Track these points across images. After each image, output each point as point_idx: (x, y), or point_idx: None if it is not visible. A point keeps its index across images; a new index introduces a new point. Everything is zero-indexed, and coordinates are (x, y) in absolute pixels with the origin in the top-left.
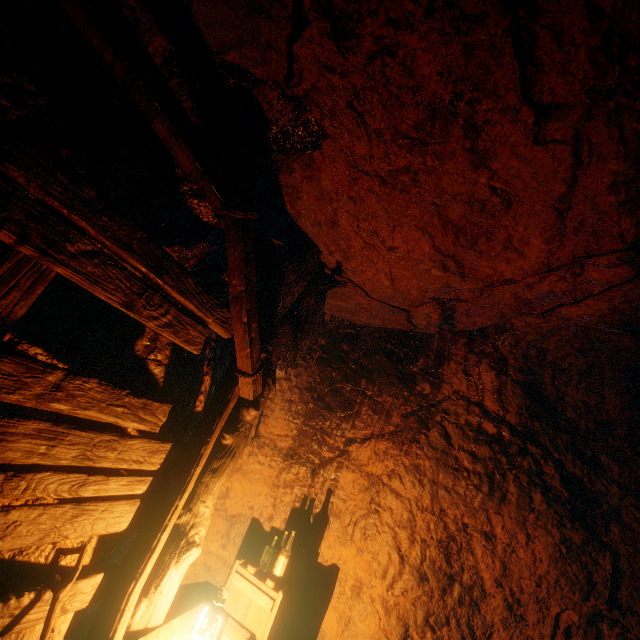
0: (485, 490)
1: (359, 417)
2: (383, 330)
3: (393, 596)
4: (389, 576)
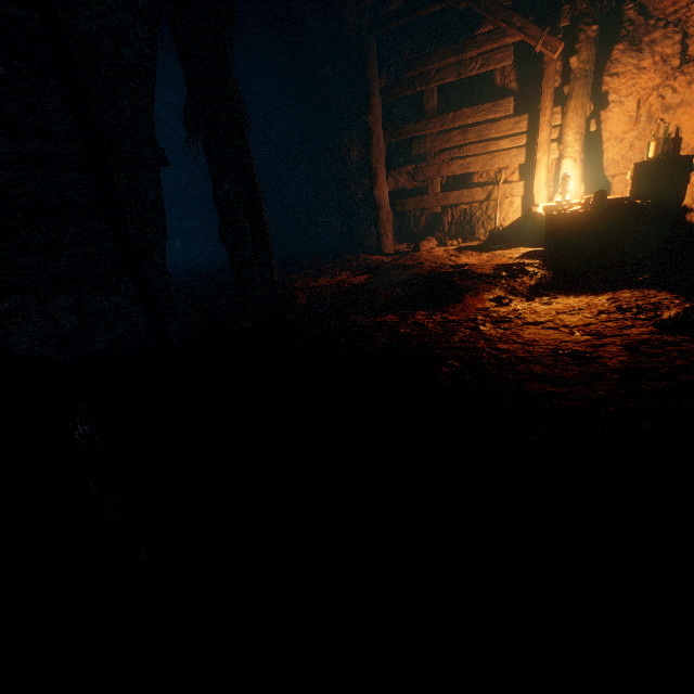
0: None
1: None
2: None
3: None
4: None
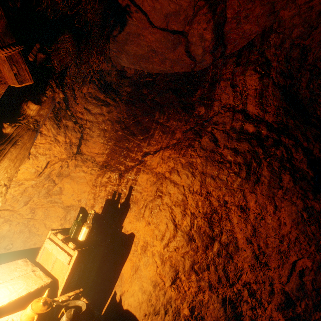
0: (243, 175)
1: (153, 138)
2: (172, 74)
3: (168, 252)
4: (166, 239)
